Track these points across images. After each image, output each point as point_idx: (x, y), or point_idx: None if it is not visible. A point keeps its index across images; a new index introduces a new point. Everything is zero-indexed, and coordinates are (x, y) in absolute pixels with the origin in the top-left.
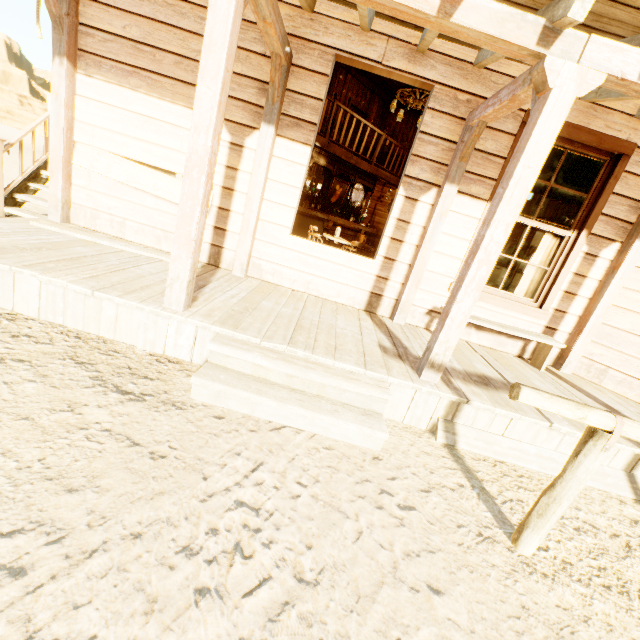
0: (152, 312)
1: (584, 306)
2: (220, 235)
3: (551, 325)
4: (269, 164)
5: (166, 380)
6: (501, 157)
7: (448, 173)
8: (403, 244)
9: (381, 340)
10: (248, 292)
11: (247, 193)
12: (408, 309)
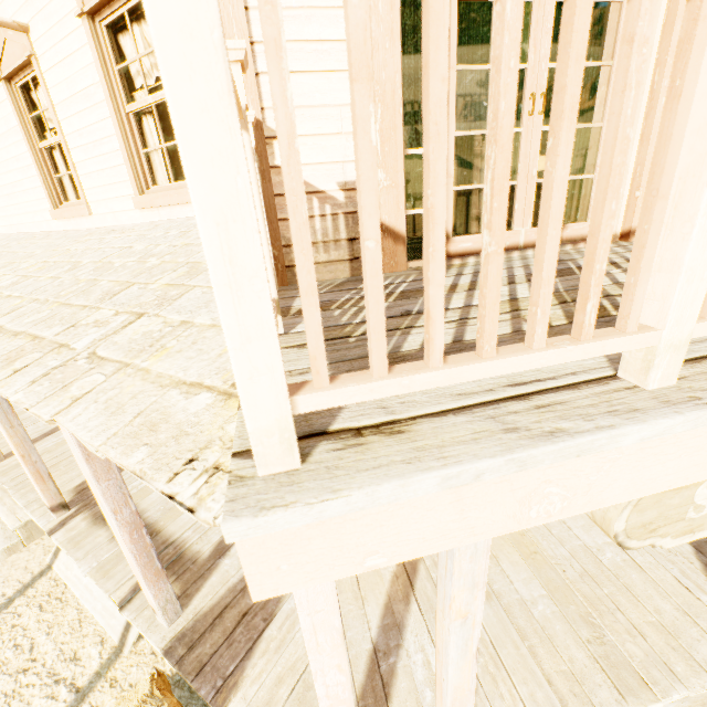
0: None
1: None
2: None
3: None
4: None
5: None
6: None
7: None
8: None
9: None
10: None
11: None
12: None
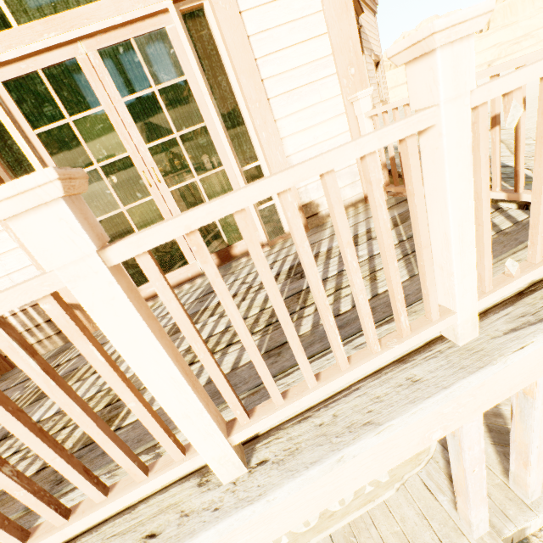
0: None
1: None
2: None
3: None
4: None
5: None
6: None
7: None
8: None
9: None
10: None
11: None
12: None
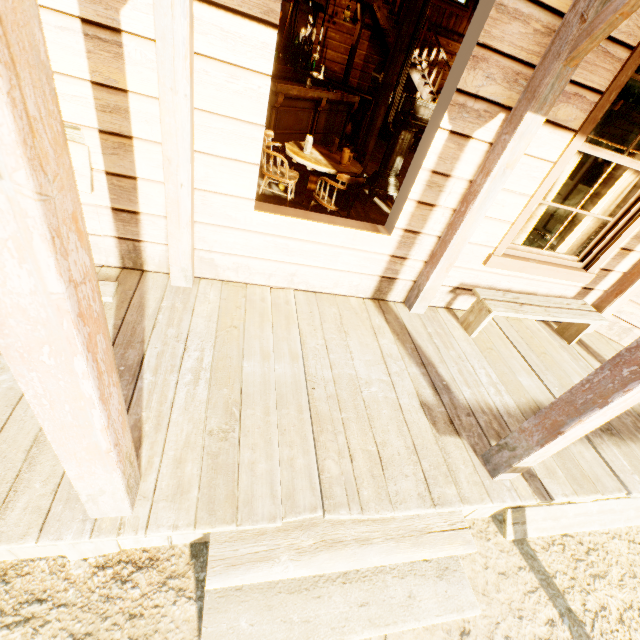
0: (74, 543)
1: (634, 262)
2: (128, 222)
3: (589, 285)
4: (191, 77)
5: (148, 635)
6: (627, 46)
7: (536, 88)
8: (434, 209)
9: (418, 385)
10: (213, 341)
11: (158, 141)
12: (431, 297)
